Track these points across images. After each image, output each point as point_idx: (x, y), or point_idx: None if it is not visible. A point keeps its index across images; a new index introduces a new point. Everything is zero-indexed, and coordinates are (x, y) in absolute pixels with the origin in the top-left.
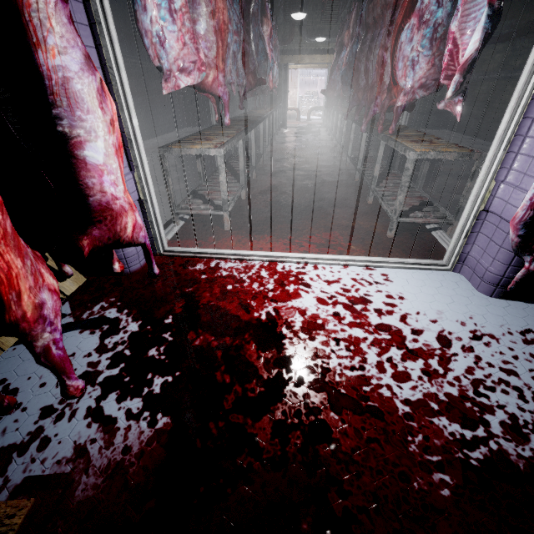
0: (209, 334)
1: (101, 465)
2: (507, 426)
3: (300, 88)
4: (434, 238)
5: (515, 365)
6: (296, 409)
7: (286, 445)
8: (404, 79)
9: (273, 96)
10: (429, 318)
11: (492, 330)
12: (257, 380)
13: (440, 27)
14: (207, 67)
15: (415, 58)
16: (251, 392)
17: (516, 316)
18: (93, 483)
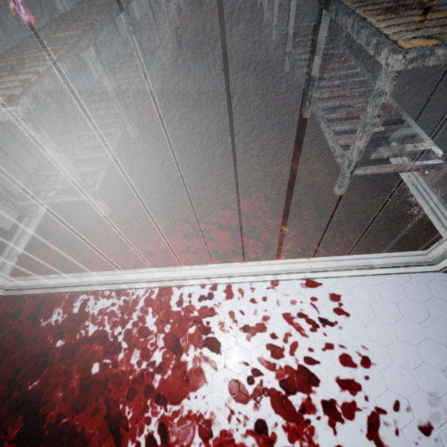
0: None
1: None
2: None
3: None
4: (404, 186)
5: None
6: None
7: None
8: None
9: None
10: (417, 419)
11: None
12: None
13: None
14: None
15: None
16: None
17: None
18: None
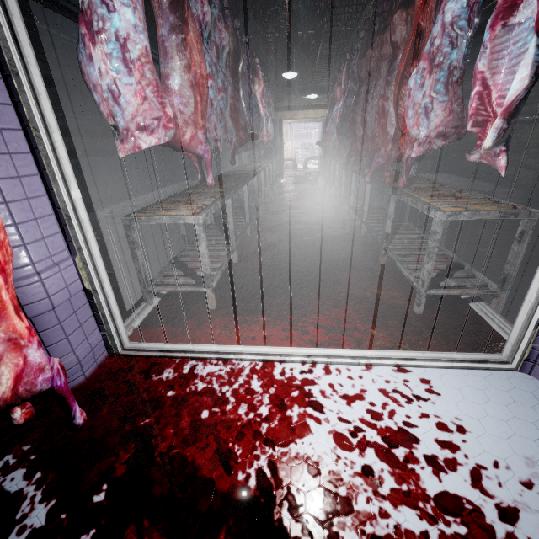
0: (159, 531)
1: None
2: None
3: (296, 140)
4: (475, 312)
5: None
6: None
7: None
8: (416, 128)
9: (269, 148)
10: (517, 476)
11: None
12: None
13: (457, 69)
14: (183, 124)
15: (428, 105)
16: None
17: None
18: None
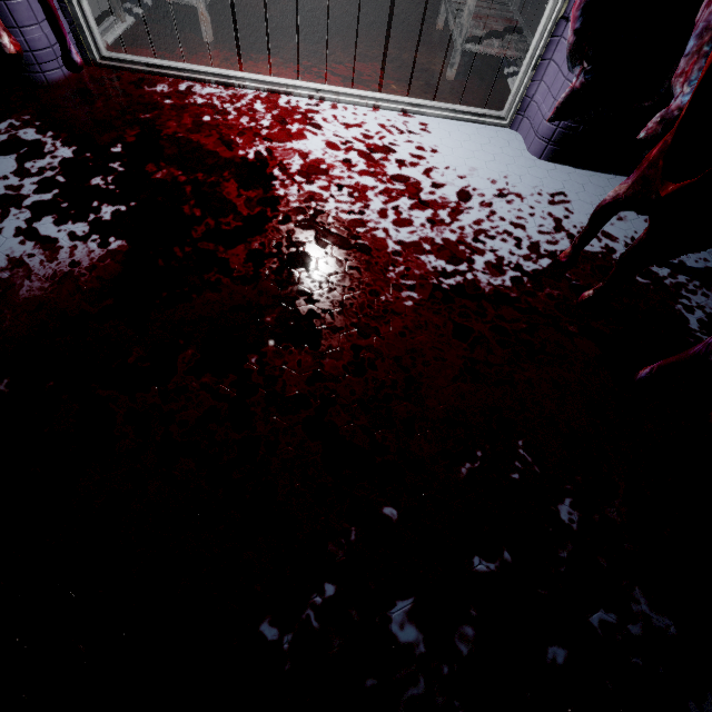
0: (174, 168)
1: (45, 274)
2: (491, 265)
3: None
4: (508, 87)
5: (527, 221)
6: (277, 242)
7: (260, 268)
8: None
9: None
10: (458, 174)
11: (522, 190)
12: (235, 216)
13: None
14: None
15: None
16: (226, 226)
17: (556, 180)
18: (39, 287)
